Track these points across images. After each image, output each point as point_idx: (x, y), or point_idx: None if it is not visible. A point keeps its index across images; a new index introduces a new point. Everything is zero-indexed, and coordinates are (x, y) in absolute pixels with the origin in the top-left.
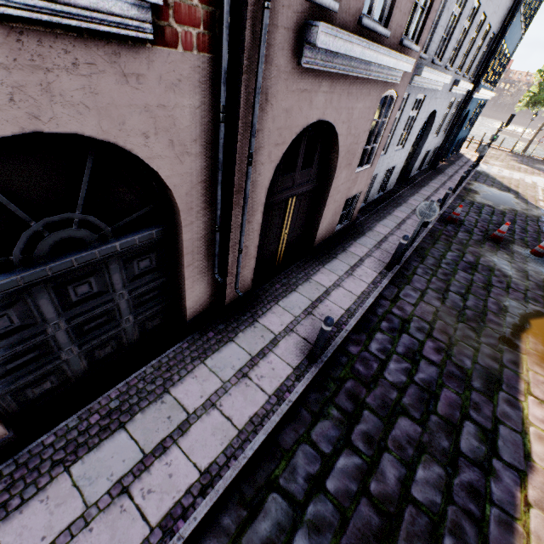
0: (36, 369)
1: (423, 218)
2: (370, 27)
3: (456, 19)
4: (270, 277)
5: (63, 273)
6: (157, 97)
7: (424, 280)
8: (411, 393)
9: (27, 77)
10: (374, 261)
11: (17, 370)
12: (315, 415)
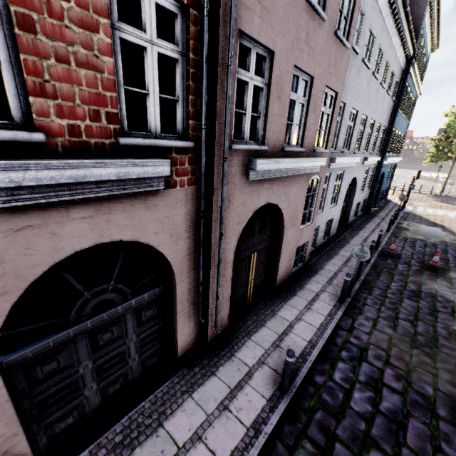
0: (66, 404)
1: (359, 259)
2: (290, 150)
3: (352, 127)
4: (243, 315)
5: (97, 324)
6: (164, 213)
7: (374, 309)
8: (379, 423)
9: (101, 219)
10: (328, 295)
11: (53, 405)
12: (290, 448)
